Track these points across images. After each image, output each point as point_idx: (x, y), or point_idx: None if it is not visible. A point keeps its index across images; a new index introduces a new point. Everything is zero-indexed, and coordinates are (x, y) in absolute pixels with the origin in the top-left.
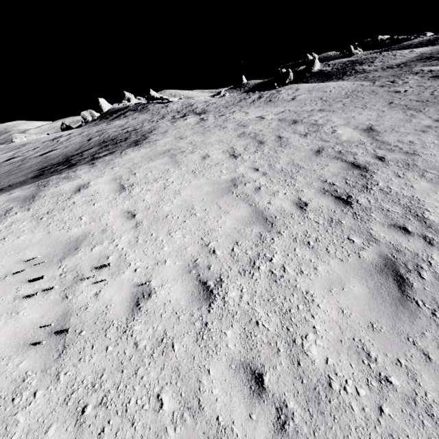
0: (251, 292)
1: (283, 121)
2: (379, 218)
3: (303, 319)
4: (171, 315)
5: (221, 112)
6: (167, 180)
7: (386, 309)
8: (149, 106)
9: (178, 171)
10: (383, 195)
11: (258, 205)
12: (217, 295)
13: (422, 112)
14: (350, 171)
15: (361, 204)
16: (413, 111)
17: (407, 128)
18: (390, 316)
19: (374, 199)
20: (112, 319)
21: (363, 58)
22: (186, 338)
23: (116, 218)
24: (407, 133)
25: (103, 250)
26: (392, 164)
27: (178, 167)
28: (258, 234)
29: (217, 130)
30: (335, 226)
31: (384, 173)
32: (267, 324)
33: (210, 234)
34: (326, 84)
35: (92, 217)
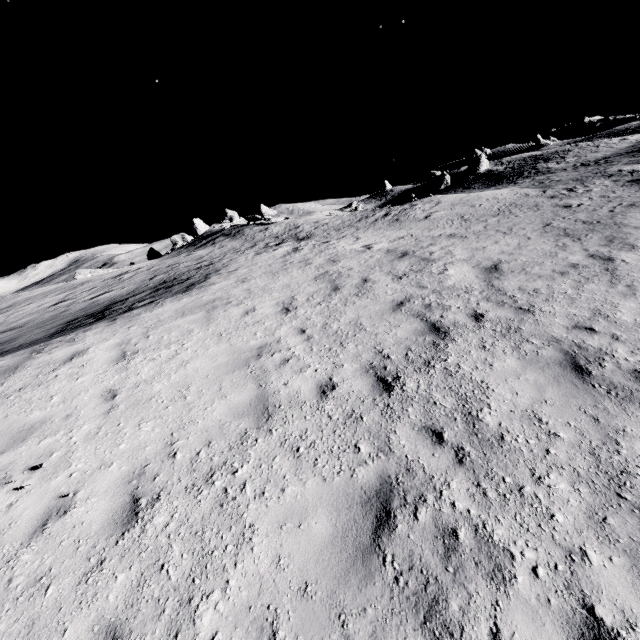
0: (182, 519)
1: (390, 254)
2: (415, 415)
3: (221, 567)
4: (71, 544)
5: (327, 238)
6: (183, 345)
7: (338, 564)
8: (245, 229)
9: (203, 332)
10: (442, 378)
11: (269, 387)
12: (139, 520)
13: (579, 241)
14: (422, 337)
15: (404, 391)
16: (569, 239)
17: (544, 268)
18: (337, 576)
19: (426, 384)
20: (5, 543)
21: (551, 152)
22: (69, 579)
23: (92, 399)
24: (538, 276)
25: (53, 444)
26: (487, 326)
27: (206, 327)
28: (243, 432)
29: (296, 268)
30: (351, 423)
31: (466, 341)
32: (173, 570)
33: (185, 427)
34: (478, 194)
35: (66, 396)
